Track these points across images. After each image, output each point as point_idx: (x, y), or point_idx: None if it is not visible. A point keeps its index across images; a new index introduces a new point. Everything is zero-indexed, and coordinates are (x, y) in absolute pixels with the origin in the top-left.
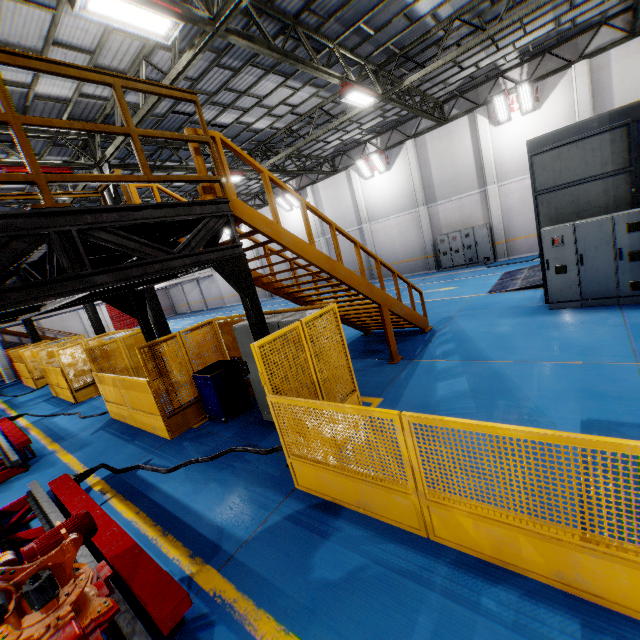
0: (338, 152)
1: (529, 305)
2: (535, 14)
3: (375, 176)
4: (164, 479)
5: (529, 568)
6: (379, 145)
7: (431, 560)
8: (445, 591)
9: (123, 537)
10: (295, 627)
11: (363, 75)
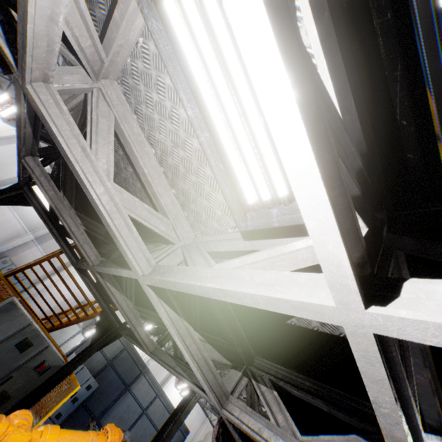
0: None
1: None
2: None
3: None
4: None
5: None
6: None
7: None
8: None
9: None
10: None
11: None
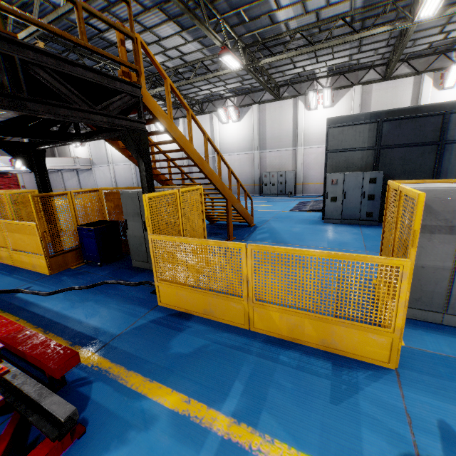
0: (206, 99)
1: (313, 219)
2: (340, 47)
3: (229, 123)
4: (44, 299)
5: (307, 340)
6: (235, 102)
7: (250, 340)
8: (258, 354)
9: (13, 325)
10: (157, 379)
11: (235, 48)
